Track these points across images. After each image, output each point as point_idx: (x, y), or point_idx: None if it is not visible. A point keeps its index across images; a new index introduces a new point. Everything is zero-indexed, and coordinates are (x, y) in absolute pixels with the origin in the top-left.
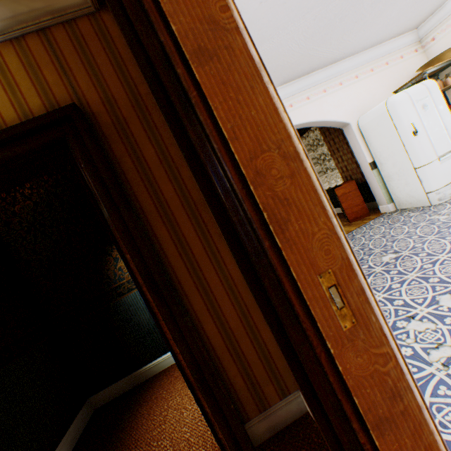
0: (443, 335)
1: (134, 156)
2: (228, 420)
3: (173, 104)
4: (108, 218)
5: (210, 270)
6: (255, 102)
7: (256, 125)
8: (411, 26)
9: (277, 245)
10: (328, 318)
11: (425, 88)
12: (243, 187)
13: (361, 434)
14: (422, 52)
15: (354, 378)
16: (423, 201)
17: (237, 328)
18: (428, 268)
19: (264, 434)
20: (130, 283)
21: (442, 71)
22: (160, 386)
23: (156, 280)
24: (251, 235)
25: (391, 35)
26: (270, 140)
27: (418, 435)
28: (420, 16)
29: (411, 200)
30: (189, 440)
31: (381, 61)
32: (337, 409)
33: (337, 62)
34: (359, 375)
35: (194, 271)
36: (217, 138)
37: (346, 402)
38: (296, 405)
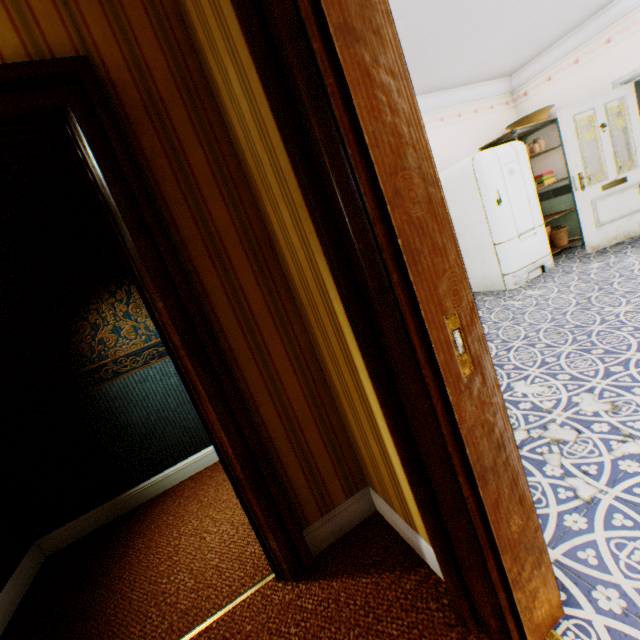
0: (518, 419)
1: (174, 160)
2: (287, 524)
3: (294, 89)
4: (132, 245)
5: (273, 334)
6: (399, 108)
7: (399, 136)
8: (505, 72)
9: (407, 280)
10: (450, 363)
11: (514, 151)
12: (376, 208)
13: (466, 488)
14: (513, 107)
15: (468, 427)
16: (498, 285)
17: (301, 411)
18: (503, 355)
19: (325, 541)
20: (118, 364)
21: (530, 135)
22: (162, 511)
23: (199, 342)
24: (378, 267)
25: (484, 77)
26: (411, 157)
27: (515, 484)
28: (516, 62)
29: (487, 282)
30: (220, 567)
31: (470, 107)
32: (446, 464)
33: (422, 95)
34: (471, 425)
35: (251, 334)
36: (353, 142)
37: (455, 455)
38: (364, 504)
